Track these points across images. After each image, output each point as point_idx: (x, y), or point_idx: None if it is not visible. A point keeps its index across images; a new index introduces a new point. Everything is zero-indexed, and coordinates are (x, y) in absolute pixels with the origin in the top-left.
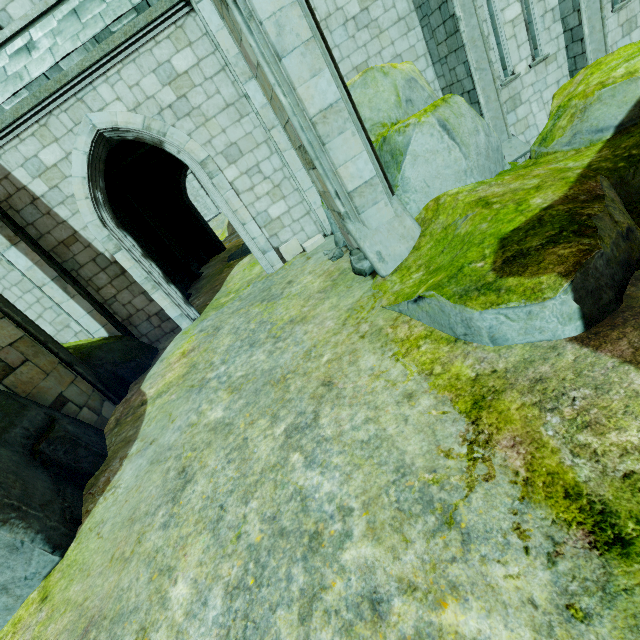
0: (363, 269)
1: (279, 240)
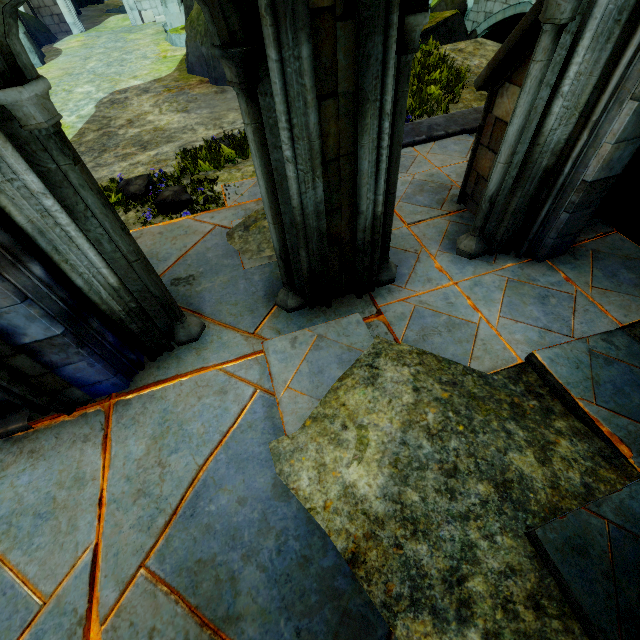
0: (167, 30)
1: (142, 7)
